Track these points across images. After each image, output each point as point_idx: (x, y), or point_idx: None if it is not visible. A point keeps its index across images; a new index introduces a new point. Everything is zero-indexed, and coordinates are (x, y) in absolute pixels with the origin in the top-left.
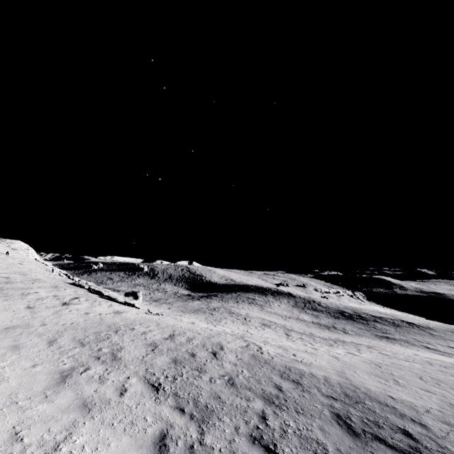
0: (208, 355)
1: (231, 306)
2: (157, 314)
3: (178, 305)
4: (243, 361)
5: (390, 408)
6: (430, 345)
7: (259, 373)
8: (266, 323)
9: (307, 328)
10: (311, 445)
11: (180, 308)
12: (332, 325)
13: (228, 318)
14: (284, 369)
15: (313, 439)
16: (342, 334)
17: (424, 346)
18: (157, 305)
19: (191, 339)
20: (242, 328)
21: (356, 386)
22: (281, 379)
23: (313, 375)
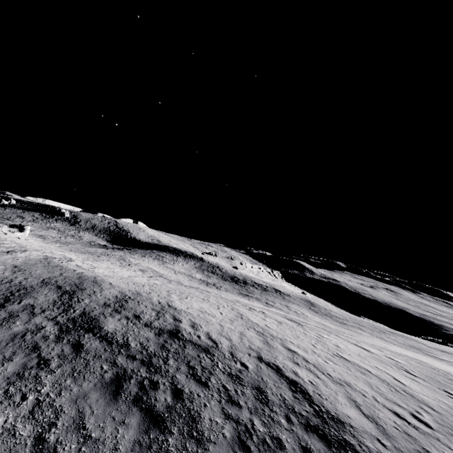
0: (2, 250)
1: (133, 257)
2: (4, 233)
3: (74, 247)
4: (30, 258)
5: (97, 284)
6: (272, 302)
7: (31, 262)
8: (146, 270)
9: (187, 280)
10: (5, 279)
11: (71, 248)
12: (214, 283)
13: (111, 261)
14: (57, 265)
15: (11, 279)
16: (212, 288)
17: (266, 302)
18: (49, 243)
19: (3, 243)
20: (113, 267)
21: (96, 278)
22: (44, 267)
23: (75, 270)
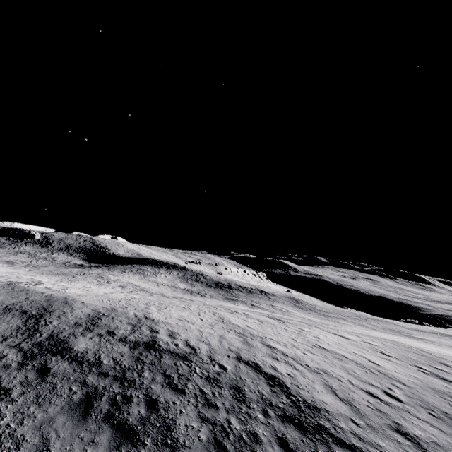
0: None
1: (112, 273)
2: None
3: (46, 269)
4: None
5: (68, 305)
6: (258, 304)
7: None
8: (126, 286)
9: (170, 291)
10: None
11: (43, 271)
12: (198, 291)
13: (88, 280)
14: (22, 290)
15: None
16: (197, 296)
17: (251, 304)
18: (18, 268)
19: None
20: (89, 286)
21: (67, 298)
22: (7, 293)
23: (43, 293)
